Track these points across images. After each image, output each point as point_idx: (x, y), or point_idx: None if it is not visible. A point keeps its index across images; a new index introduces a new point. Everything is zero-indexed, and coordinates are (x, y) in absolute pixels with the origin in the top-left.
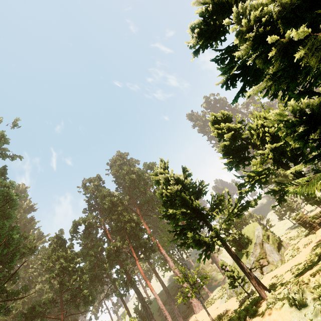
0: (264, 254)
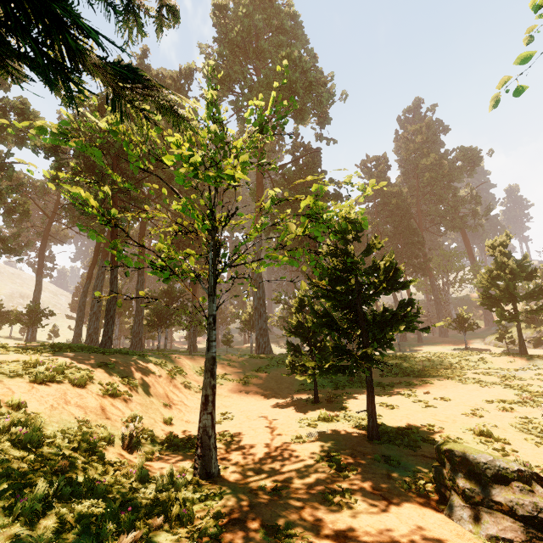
0: None
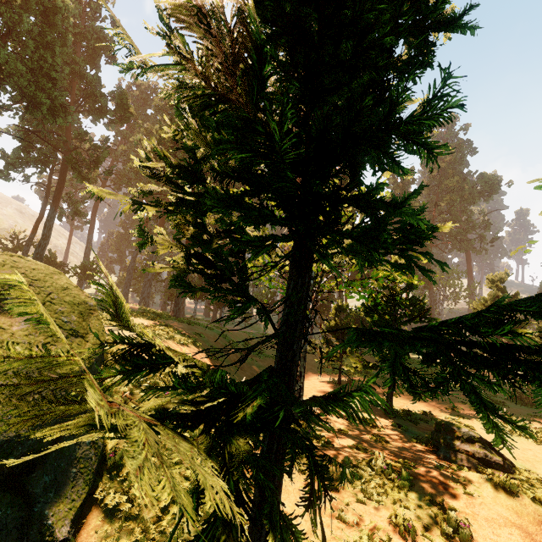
0: None
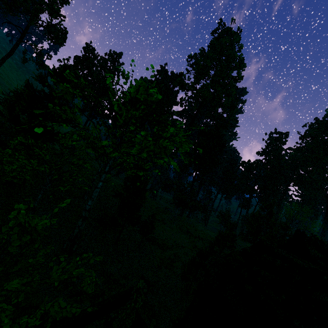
0: None
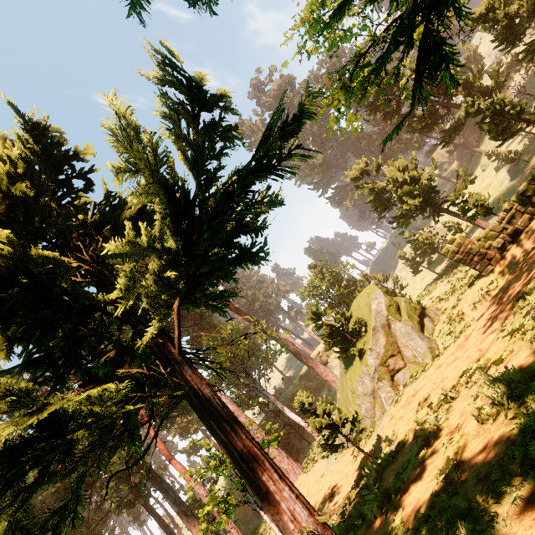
0: (395, 345)
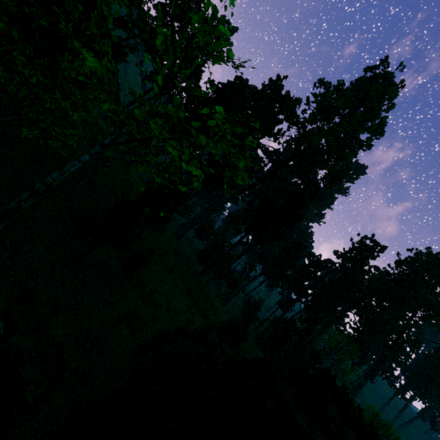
0: None
